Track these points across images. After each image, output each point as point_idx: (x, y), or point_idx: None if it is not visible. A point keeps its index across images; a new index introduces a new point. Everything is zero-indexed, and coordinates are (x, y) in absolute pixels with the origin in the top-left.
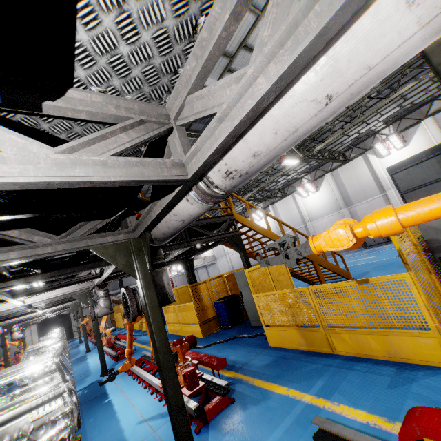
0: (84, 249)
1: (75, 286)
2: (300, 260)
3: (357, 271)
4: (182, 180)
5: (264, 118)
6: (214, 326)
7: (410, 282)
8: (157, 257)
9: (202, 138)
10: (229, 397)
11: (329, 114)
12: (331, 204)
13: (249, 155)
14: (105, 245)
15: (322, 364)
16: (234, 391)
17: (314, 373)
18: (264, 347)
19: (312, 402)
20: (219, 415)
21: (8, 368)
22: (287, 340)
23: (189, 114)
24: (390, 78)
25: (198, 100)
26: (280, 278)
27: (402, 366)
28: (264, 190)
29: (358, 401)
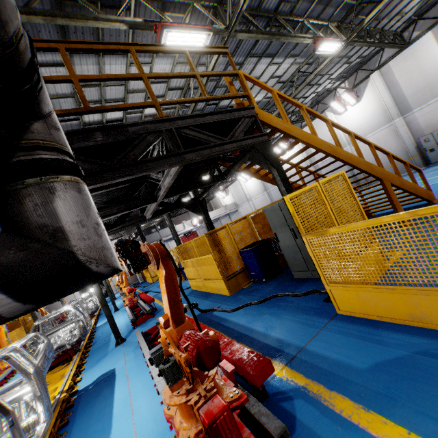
0: None
1: None
2: None
3: (437, 190)
4: None
5: None
6: (243, 280)
7: None
8: (26, 142)
9: None
10: None
11: None
12: (377, 117)
13: None
14: None
15: None
16: (295, 420)
17: None
18: (329, 316)
19: None
20: None
21: None
22: (378, 307)
23: None
24: None
25: None
26: (343, 206)
27: None
28: (288, 113)
29: None
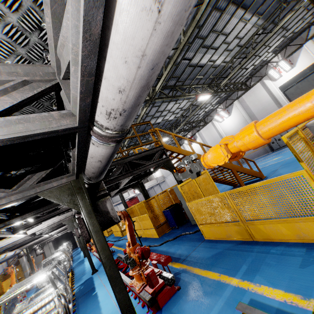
0: (33, 195)
1: (60, 216)
2: (222, 170)
3: (268, 170)
4: (72, 128)
5: (109, 48)
6: (166, 228)
7: (307, 177)
8: (99, 190)
9: (72, 84)
10: (176, 285)
11: (169, 24)
12: (241, 124)
13: (116, 92)
14: (50, 190)
15: (245, 251)
16: (180, 279)
17: (239, 259)
18: (201, 241)
19: (238, 285)
20: (169, 301)
21: (22, 282)
22: (217, 233)
23: (64, 65)
24: (271, 15)
25: (63, 50)
26: (207, 187)
27: (310, 247)
28: (190, 122)
29: (276, 281)
